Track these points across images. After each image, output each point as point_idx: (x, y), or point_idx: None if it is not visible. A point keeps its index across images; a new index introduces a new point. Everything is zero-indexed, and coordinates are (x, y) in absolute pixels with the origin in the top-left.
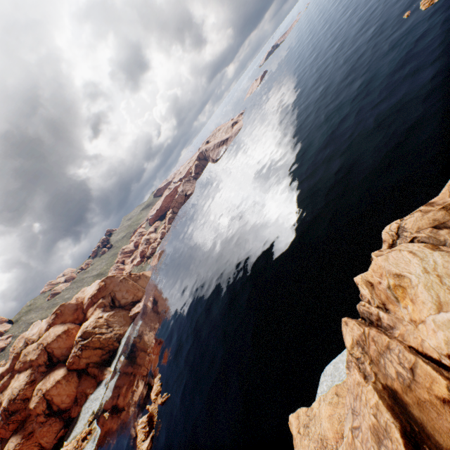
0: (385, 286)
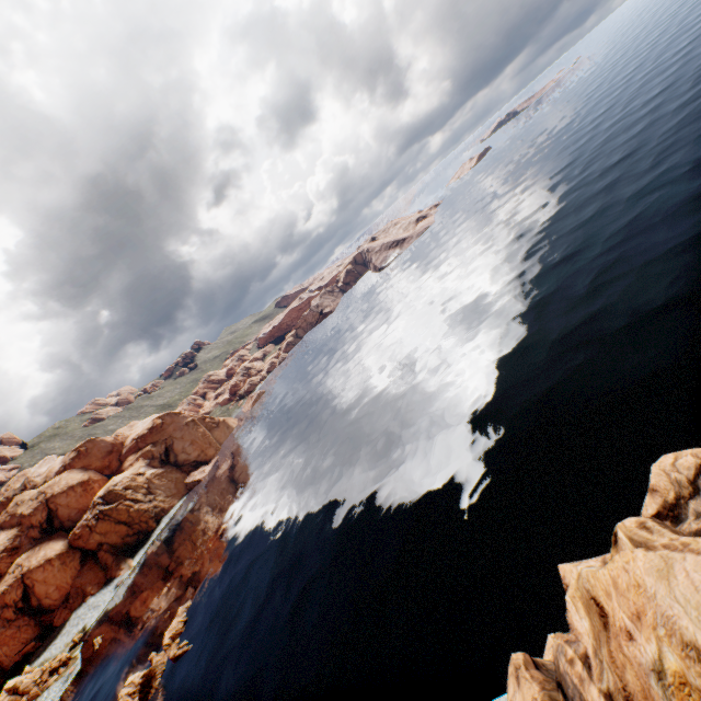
0: (647, 661)
